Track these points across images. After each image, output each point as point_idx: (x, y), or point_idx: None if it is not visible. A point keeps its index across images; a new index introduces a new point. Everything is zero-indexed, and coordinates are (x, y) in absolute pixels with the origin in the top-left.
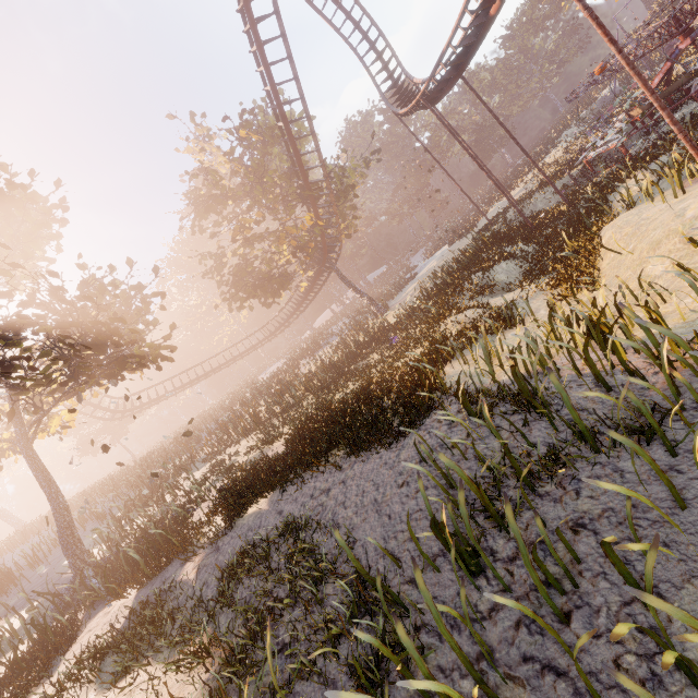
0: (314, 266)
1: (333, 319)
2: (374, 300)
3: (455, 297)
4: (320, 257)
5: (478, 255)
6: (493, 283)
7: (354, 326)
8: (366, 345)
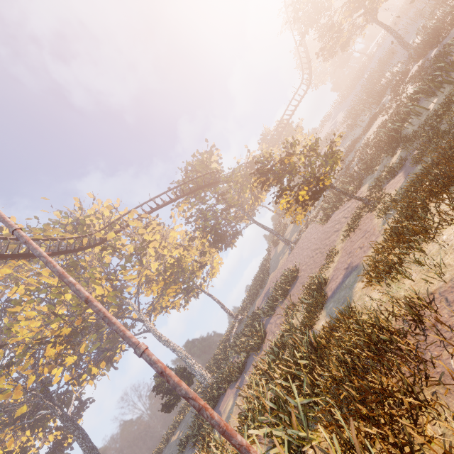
0: None
1: None
2: None
3: None
4: None
5: None
6: None
7: None
8: None
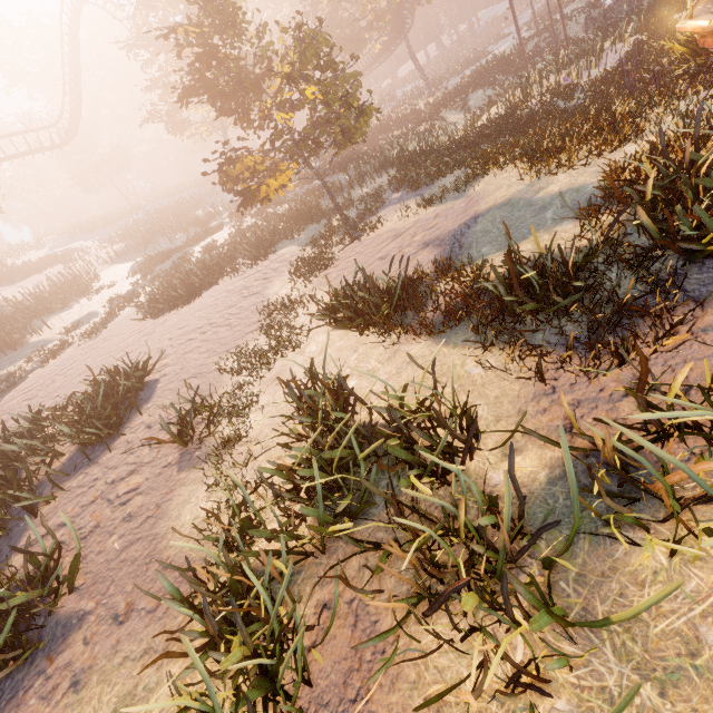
0: (391, 29)
1: (410, 76)
2: (428, 80)
3: (445, 107)
4: (396, 23)
5: (481, 76)
6: (467, 104)
7: (404, 101)
8: (399, 122)
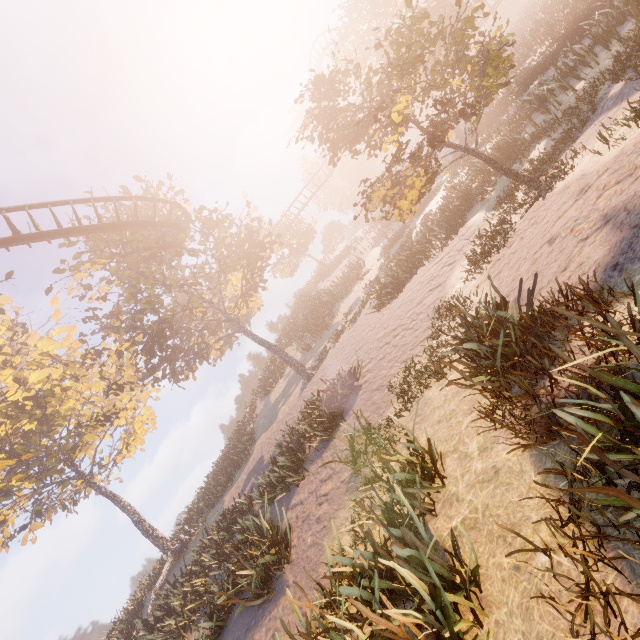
0: None
1: None
2: None
3: None
4: None
5: None
6: None
7: None
8: None
